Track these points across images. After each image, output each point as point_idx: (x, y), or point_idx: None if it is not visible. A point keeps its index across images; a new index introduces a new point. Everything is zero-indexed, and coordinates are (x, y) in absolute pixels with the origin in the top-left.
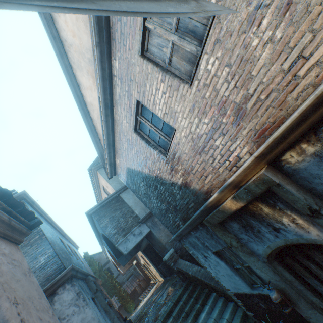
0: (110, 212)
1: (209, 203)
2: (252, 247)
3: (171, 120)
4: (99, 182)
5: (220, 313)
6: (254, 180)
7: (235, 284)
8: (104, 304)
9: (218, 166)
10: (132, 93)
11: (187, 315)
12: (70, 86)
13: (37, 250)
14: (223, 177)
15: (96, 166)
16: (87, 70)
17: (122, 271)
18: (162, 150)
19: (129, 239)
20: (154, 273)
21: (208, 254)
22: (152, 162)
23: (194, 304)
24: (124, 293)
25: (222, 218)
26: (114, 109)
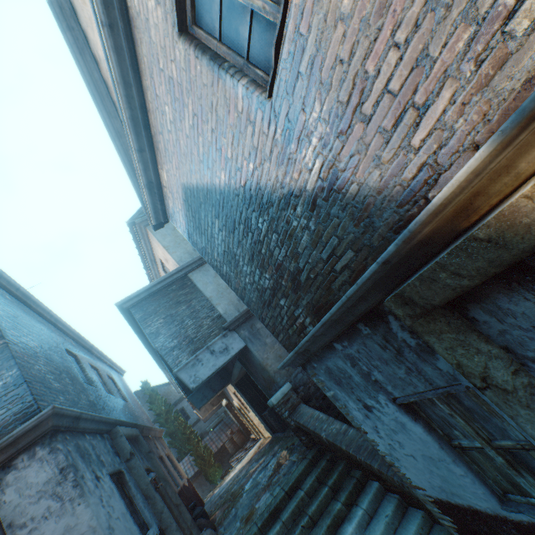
0: (166, 307)
1: (426, 216)
2: None
3: None
4: (154, 254)
5: (389, 530)
6: None
7: (447, 484)
8: (145, 482)
9: None
10: None
11: (313, 523)
12: None
13: None
14: (530, 65)
15: (143, 218)
16: None
17: (202, 417)
18: (260, 73)
19: (203, 361)
20: (255, 424)
21: (377, 401)
22: (233, 136)
23: (329, 500)
24: (205, 452)
25: (476, 279)
26: None
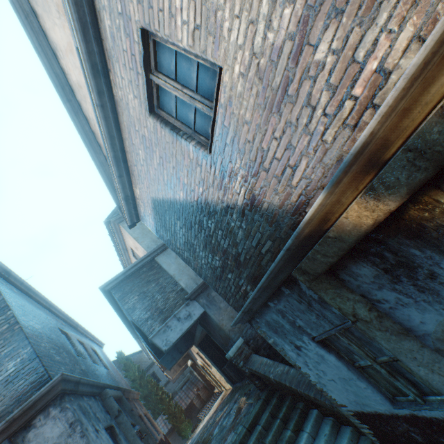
0: (139, 286)
1: (304, 225)
2: (408, 317)
3: (209, 42)
4: (126, 244)
5: None
6: (443, 105)
7: (358, 397)
8: (132, 434)
9: (324, 127)
10: (131, 12)
11: None
12: (41, 56)
13: (3, 349)
14: (337, 155)
15: (117, 217)
16: (56, 6)
17: (171, 377)
18: (203, 139)
19: (171, 327)
20: (217, 378)
21: (303, 341)
22: (188, 171)
23: (281, 430)
24: (176, 410)
25: (335, 257)
26: (111, 77)
